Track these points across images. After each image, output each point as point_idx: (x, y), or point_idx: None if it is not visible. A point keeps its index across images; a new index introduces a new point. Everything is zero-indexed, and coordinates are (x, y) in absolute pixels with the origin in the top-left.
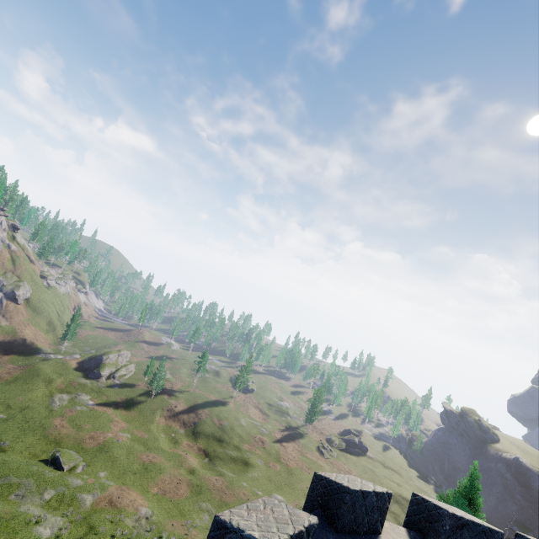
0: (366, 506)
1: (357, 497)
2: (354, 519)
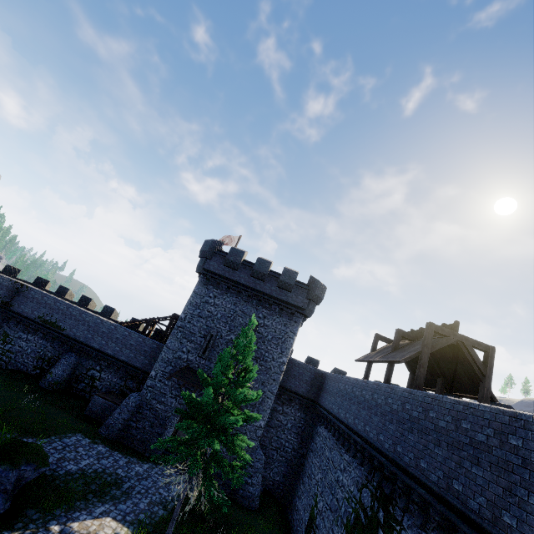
0: (42, 281)
1: (39, 278)
2: (38, 282)
